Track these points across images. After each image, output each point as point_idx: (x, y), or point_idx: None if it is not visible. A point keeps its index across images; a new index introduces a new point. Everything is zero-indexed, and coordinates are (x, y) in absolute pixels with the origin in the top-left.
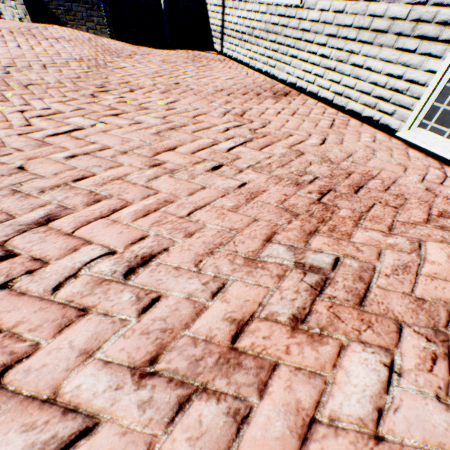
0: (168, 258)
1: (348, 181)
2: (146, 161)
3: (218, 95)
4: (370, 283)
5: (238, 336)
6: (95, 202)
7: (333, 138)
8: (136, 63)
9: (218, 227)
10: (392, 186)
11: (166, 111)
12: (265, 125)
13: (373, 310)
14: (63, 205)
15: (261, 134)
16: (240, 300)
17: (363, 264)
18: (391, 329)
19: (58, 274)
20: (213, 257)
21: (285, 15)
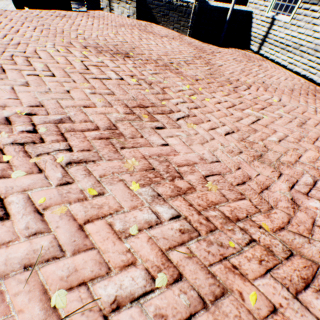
0: None
1: None
2: (314, 147)
3: (295, 95)
4: None
5: None
6: None
7: None
8: (222, 61)
9: None
10: None
11: (283, 107)
12: None
13: None
14: (310, 174)
15: None
16: None
17: None
18: None
19: None
20: None
21: None
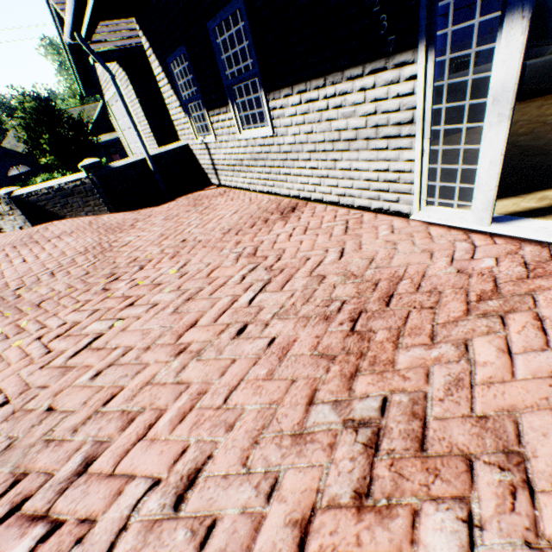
0: (214, 466)
1: (377, 293)
2: (171, 350)
3: (227, 238)
4: (426, 416)
5: (304, 541)
6: (130, 422)
7: (351, 245)
8: (139, 232)
9: (257, 405)
10: (423, 281)
11: (179, 279)
12: (280, 256)
13: (436, 451)
14: (98, 440)
15: (278, 270)
16: (297, 493)
17: (414, 394)
18: (460, 469)
19: (108, 531)
20: (259, 447)
21: (265, 144)
